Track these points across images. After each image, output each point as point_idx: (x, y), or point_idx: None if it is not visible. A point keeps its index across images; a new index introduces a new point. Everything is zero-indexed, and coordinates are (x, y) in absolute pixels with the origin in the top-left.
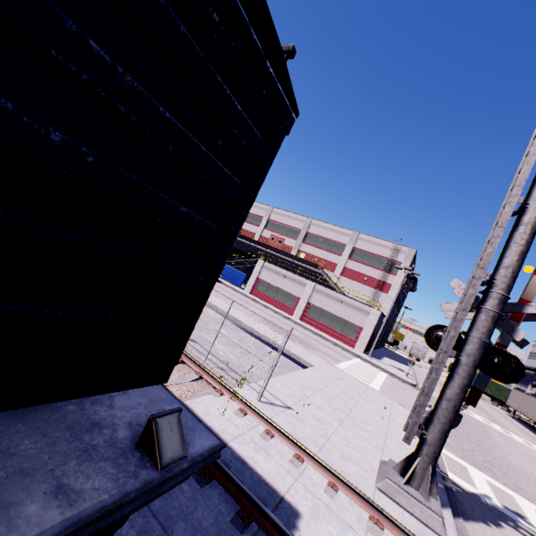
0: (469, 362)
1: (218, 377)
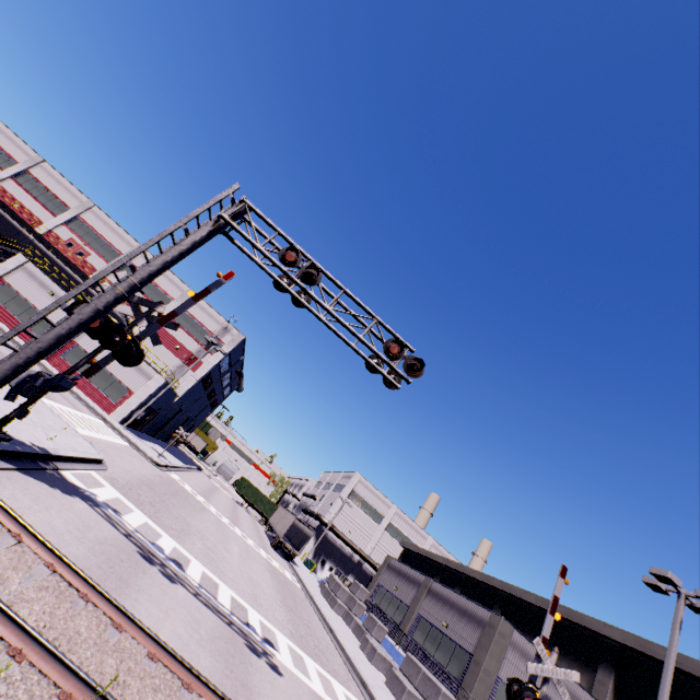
0: (77, 319)
1: None
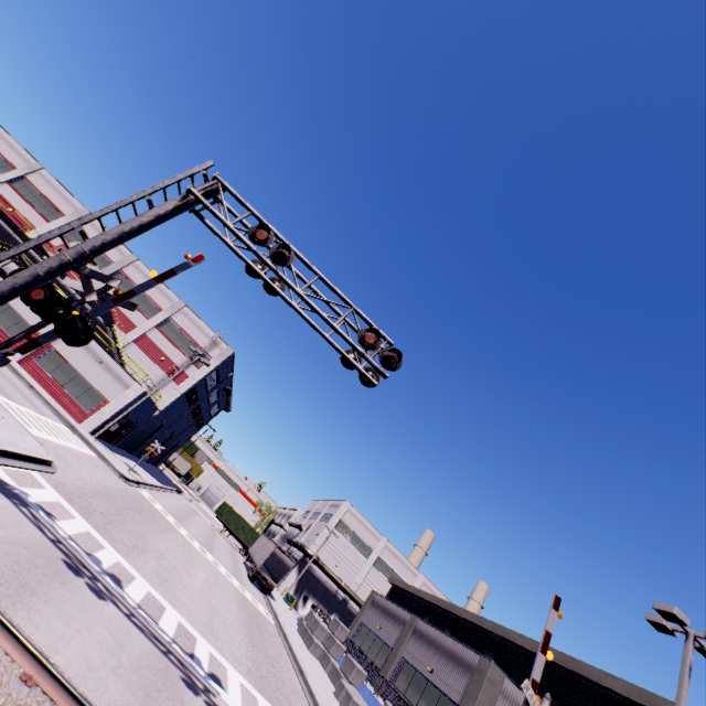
0: (11, 282)
1: None
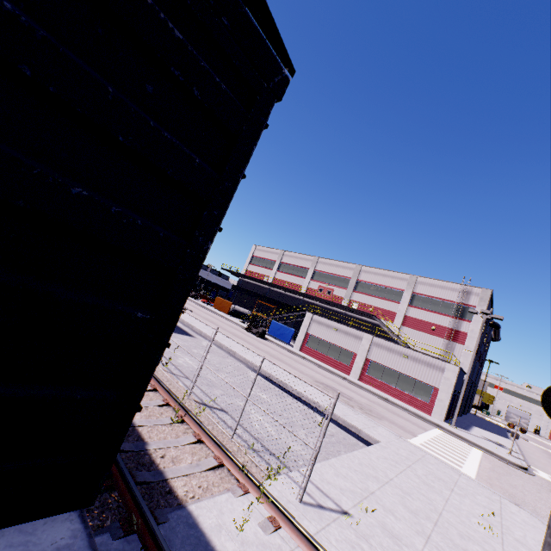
0: None
1: (242, 464)
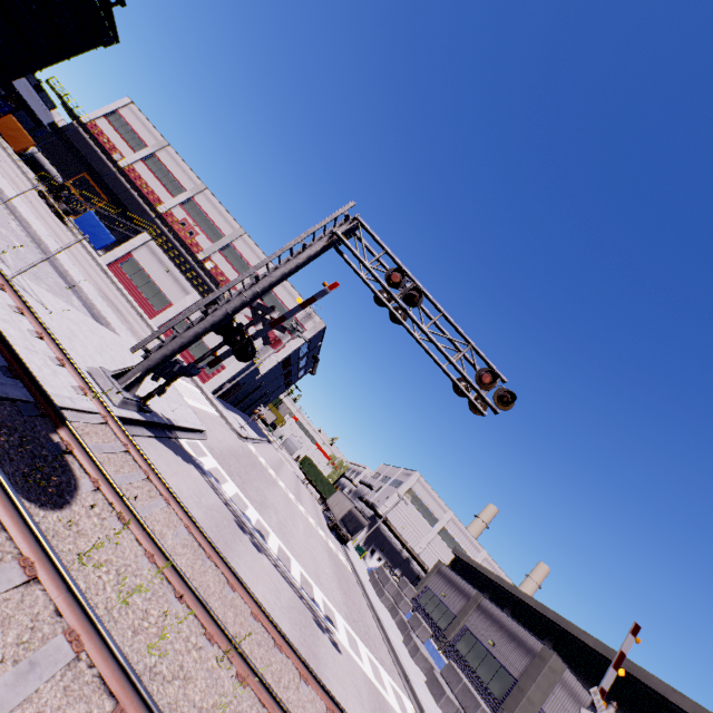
0: (211, 320)
1: None
